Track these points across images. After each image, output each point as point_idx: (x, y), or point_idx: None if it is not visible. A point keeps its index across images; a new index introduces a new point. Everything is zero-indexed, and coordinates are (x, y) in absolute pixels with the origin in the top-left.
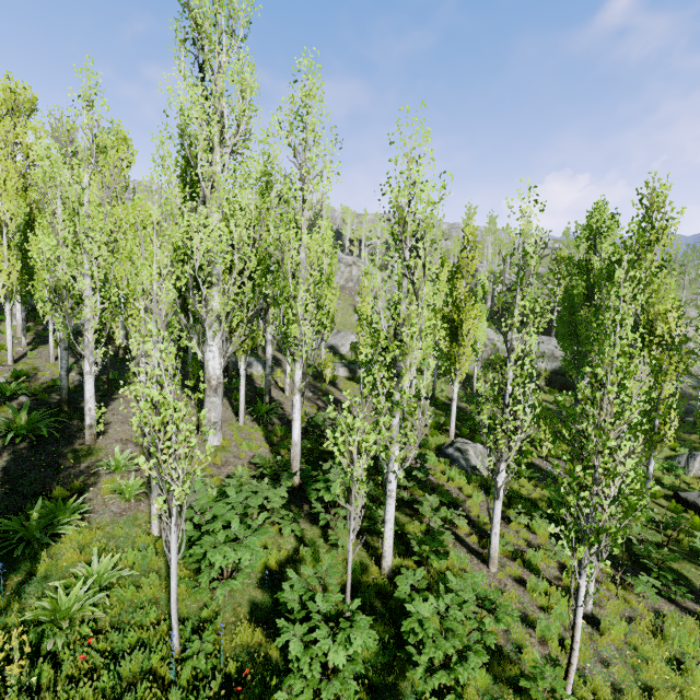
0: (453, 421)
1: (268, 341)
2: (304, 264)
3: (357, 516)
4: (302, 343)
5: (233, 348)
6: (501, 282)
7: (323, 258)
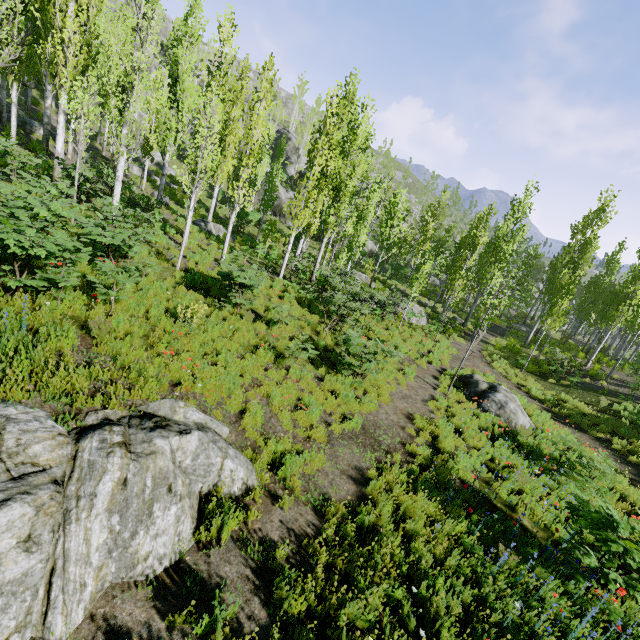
0: (211, 213)
1: (48, 91)
2: (73, 5)
3: (81, 155)
4: (102, 142)
5: (2, 63)
6: (305, 155)
7: (90, 6)
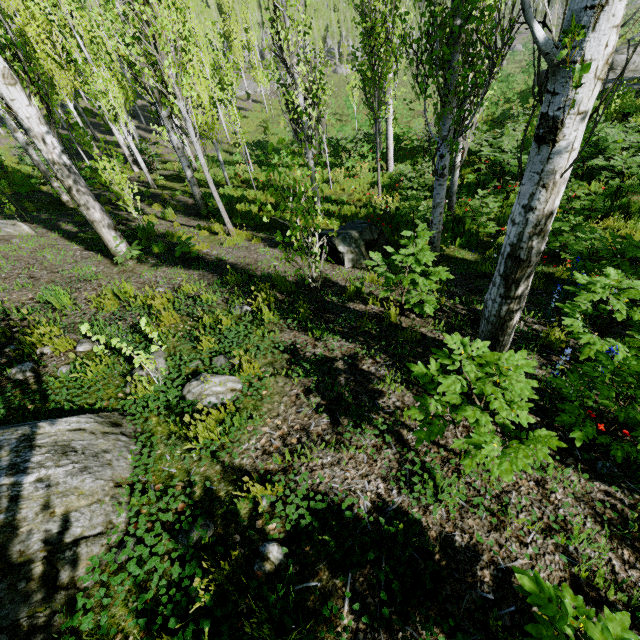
0: None
1: None
2: None
3: None
4: None
5: None
6: None
7: None
